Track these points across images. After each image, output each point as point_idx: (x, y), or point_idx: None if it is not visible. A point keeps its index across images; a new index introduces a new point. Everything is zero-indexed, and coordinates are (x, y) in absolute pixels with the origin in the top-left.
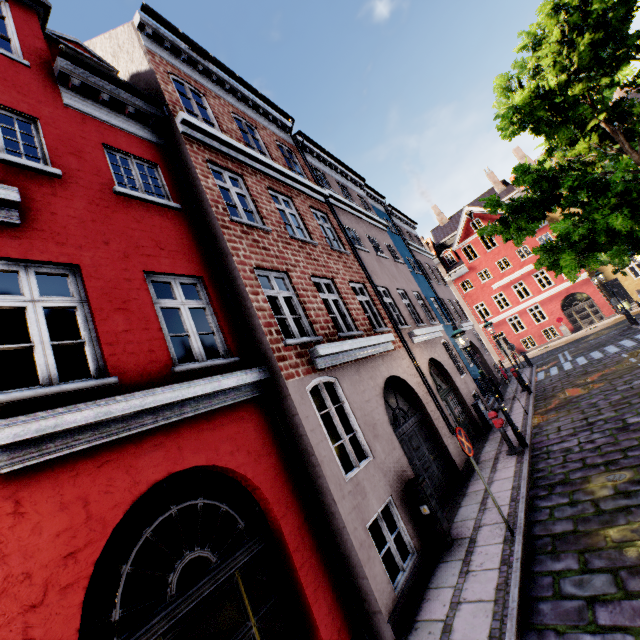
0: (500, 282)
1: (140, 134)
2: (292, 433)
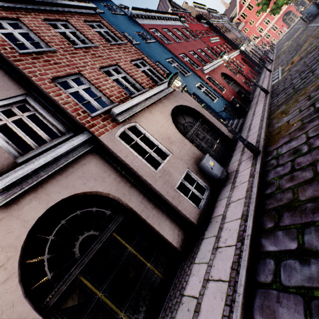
0: (258, 22)
1: (207, 26)
2: (245, 55)
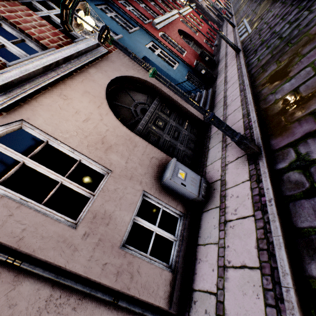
0: None
1: None
2: (202, 11)
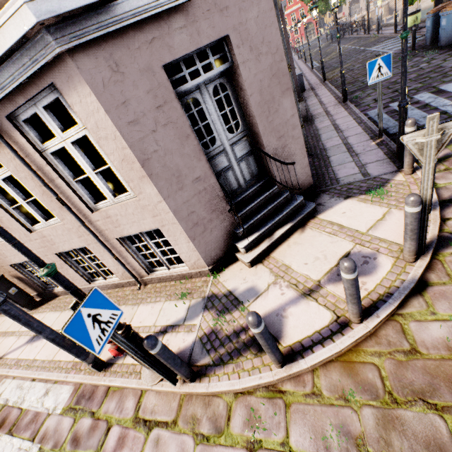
0: (287, 12)
1: None
2: None
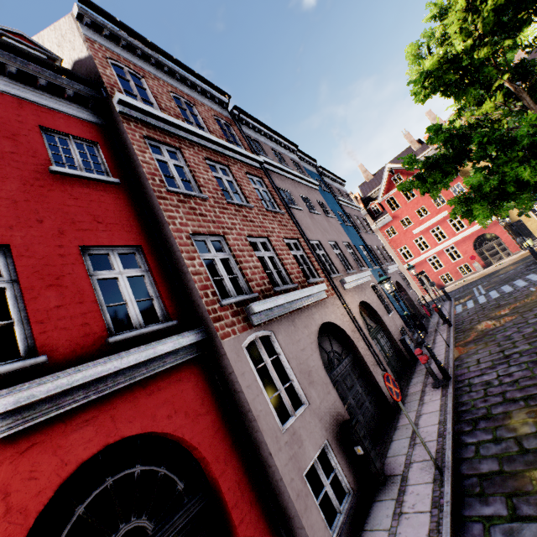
0: (420, 227)
1: (79, 115)
2: (229, 390)
